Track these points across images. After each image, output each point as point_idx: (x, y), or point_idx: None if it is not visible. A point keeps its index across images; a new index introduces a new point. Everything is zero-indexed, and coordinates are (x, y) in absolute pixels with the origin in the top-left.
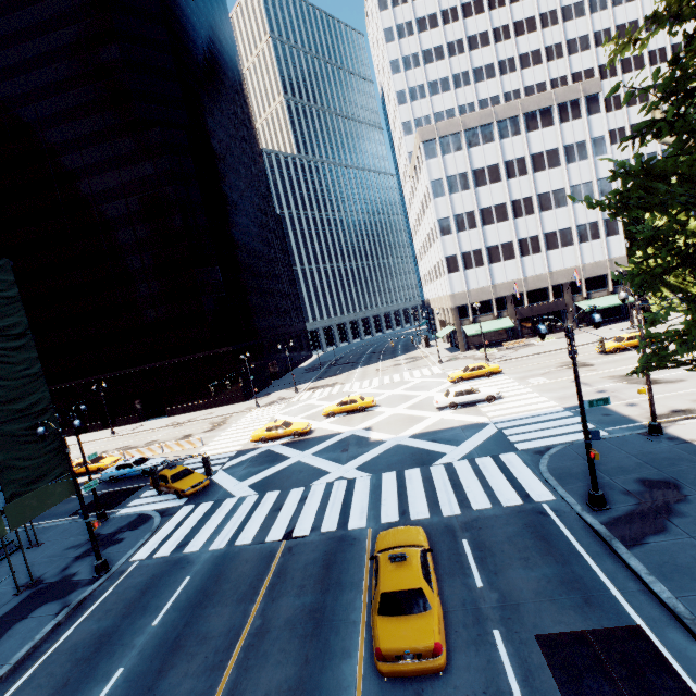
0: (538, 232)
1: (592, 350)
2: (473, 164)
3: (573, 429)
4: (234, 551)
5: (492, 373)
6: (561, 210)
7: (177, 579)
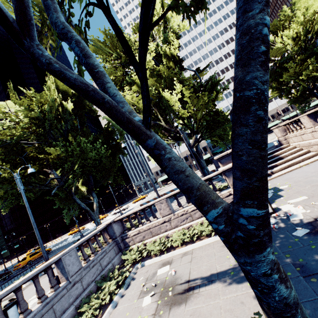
0: None
1: None
2: None
3: None
4: None
5: (143, 198)
6: None
7: None
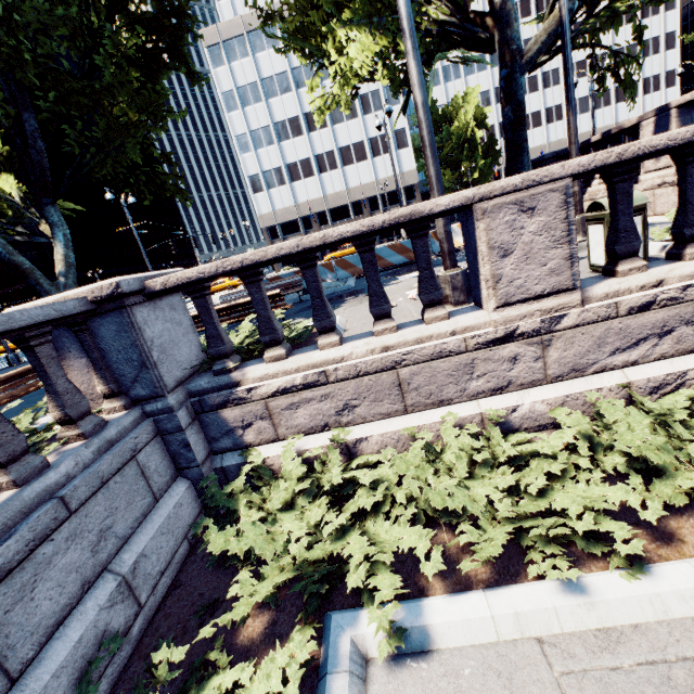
0: (333, 147)
1: None
2: (262, 73)
3: None
4: None
5: (232, 287)
6: (353, 122)
7: None
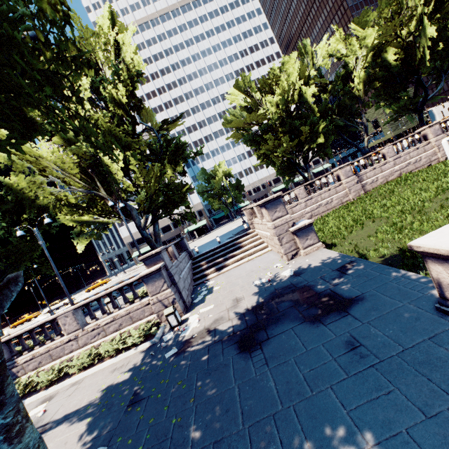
0: None
1: None
2: None
3: None
4: None
5: (103, 284)
6: None
7: None
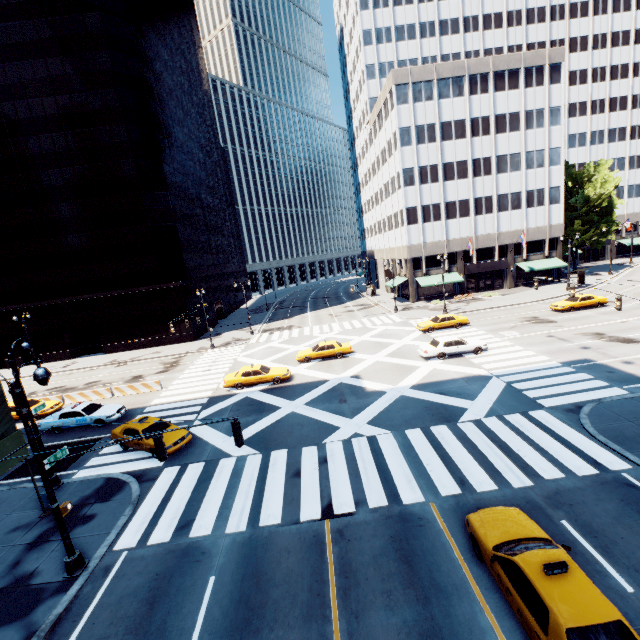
0: (493, 193)
1: (543, 308)
2: (442, 116)
3: (588, 385)
4: (263, 536)
5: (460, 324)
6: (515, 174)
7: (196, 580)
